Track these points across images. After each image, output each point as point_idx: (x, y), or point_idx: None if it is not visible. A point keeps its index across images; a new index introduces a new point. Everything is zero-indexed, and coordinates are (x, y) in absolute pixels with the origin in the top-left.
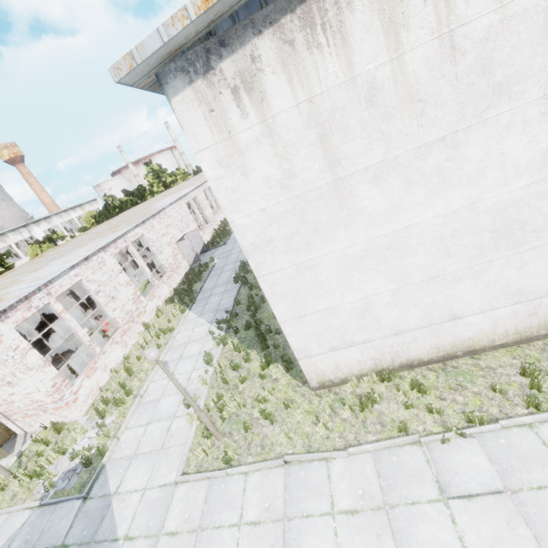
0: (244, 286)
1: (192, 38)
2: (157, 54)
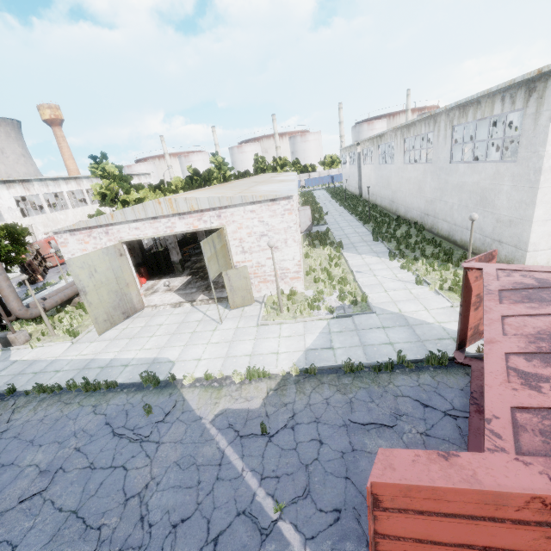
0: (387, 243)
1: None
2: None
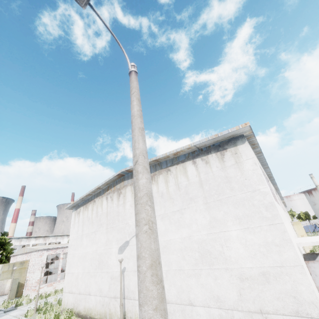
0: None
1: (76, 205)
2: (70, 207)
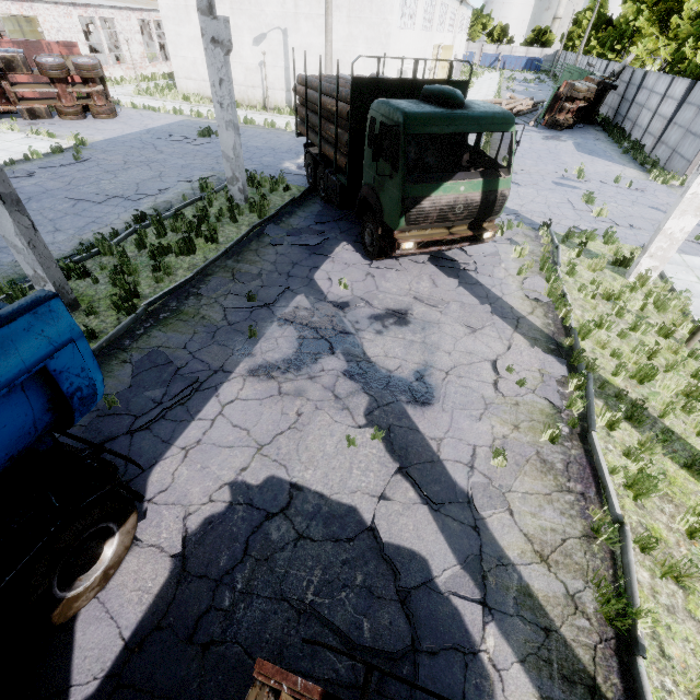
0: None
1: None
2: None
